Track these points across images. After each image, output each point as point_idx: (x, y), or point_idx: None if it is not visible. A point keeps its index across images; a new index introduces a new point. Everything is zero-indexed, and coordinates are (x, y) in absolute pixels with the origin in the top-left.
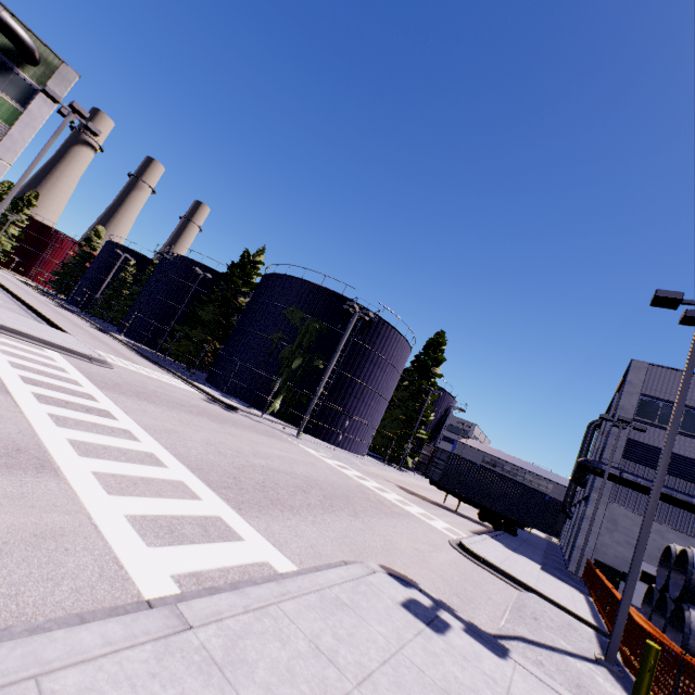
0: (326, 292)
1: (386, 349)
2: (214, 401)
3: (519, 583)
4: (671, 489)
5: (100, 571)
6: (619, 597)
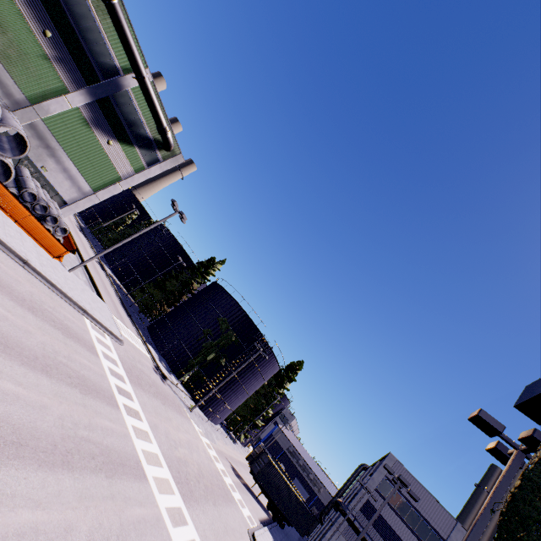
0: (248, 319)
1: (265, 367)
2: (157, 368)
3: None
4: None
5: (169, 539)
6: None
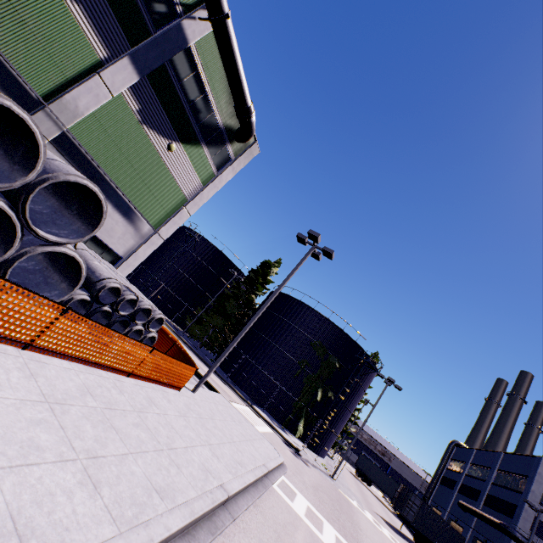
0: (346, 337)
1: (367, 384)
2: (288, 445)
3: None
4: None
5: None
6: None
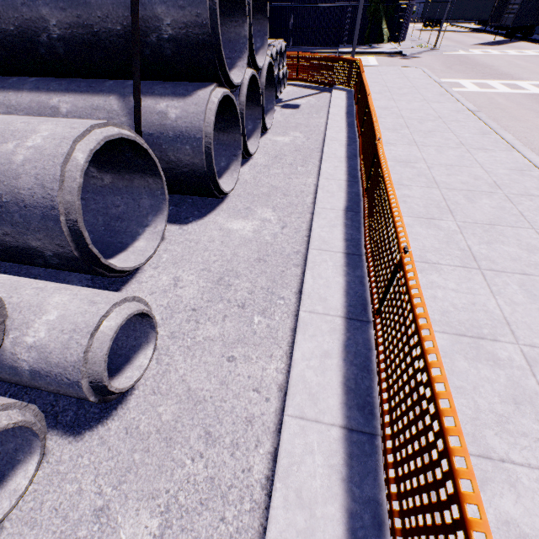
0: None
1: None
2: (392, 56)
3: None
4: None
5: None
6: None
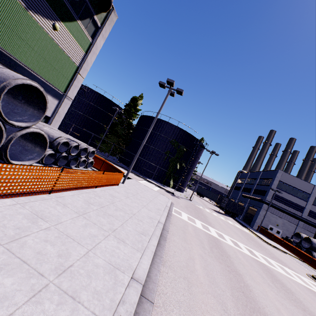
0: (187, 134)
1: (200, 155)
2: (168, 192)
3: (283, 251)
4: (283, 208)
5: None
6: (305, 253)
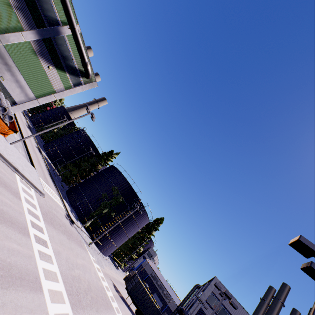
0: (131, 189)
1: (140, 220)
2: (68, 216)
3: None
4: None
5: None
6: None
